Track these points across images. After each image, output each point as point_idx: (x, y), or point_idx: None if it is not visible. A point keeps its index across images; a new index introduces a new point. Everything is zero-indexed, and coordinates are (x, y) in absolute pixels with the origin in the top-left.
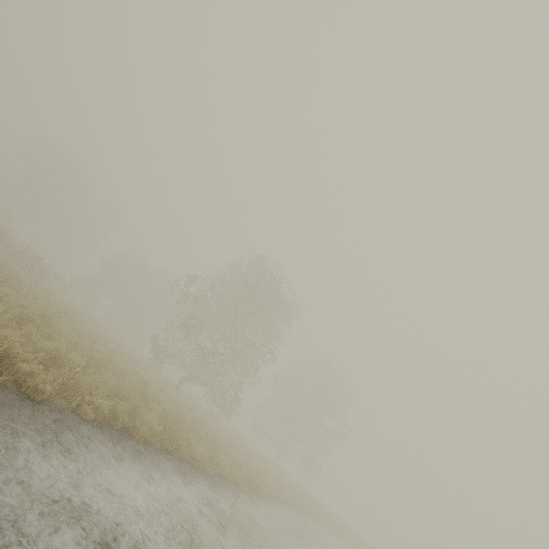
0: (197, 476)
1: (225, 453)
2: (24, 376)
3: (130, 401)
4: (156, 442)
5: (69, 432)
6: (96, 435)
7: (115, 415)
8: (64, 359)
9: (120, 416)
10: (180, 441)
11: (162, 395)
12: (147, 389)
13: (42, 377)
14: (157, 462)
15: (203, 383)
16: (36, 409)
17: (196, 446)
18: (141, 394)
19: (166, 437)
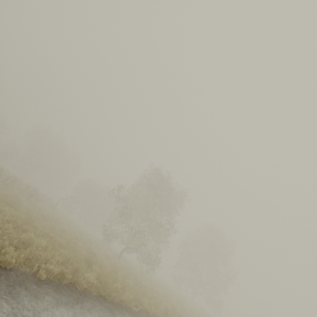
0: (123, 313)
1: (147, 295)
2: (1, 255)
3: (73, 264)
4: (95, 291)
5: (25, 288)
6: (46, 289)
7: (63, 275)
8: (30, 242)
9: (67, 275)
10: (109, 289)
11: (104, 261)
12: (94, 258)
13: (10, 254)
14: (91, 305)
15: (136, 251)
16: (3, 275)
17: (125, 292)
18: (86, 260)
19: (101, 287)
